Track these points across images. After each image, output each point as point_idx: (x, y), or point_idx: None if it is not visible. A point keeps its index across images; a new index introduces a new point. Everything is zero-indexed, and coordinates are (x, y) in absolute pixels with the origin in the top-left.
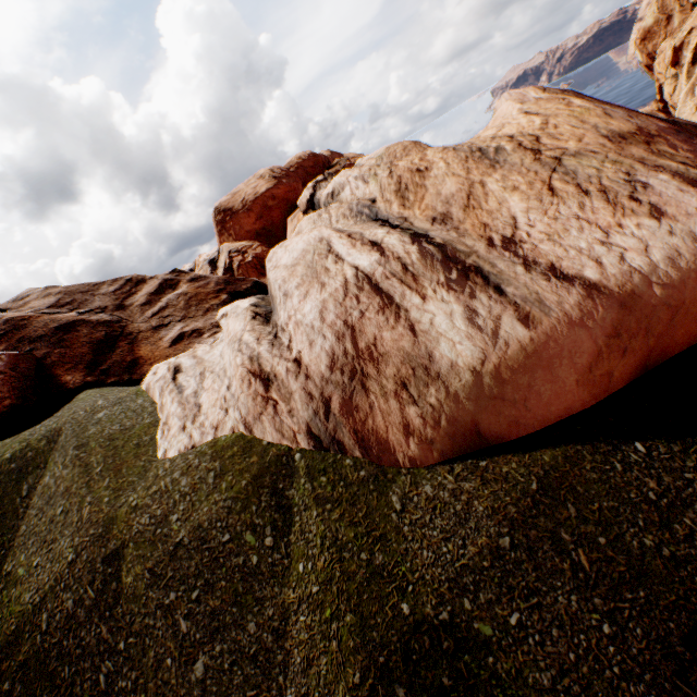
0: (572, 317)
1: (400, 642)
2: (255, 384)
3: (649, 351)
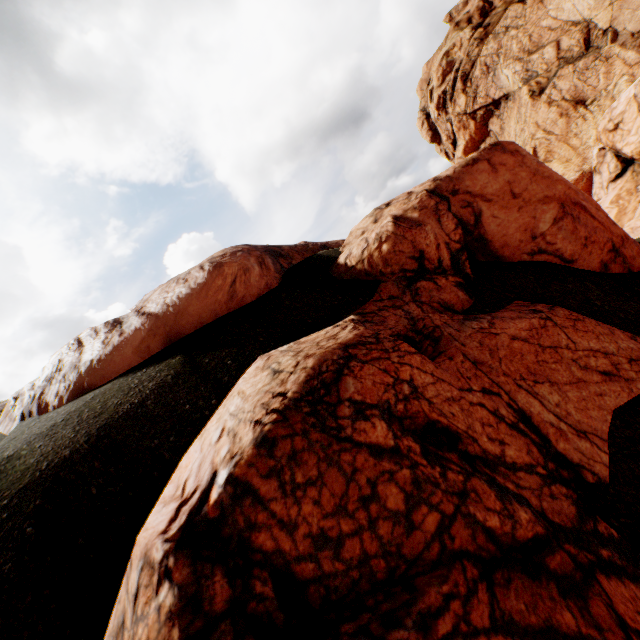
0: (138, 327)
1: None
2: (12, 402)
3: (168, 333)
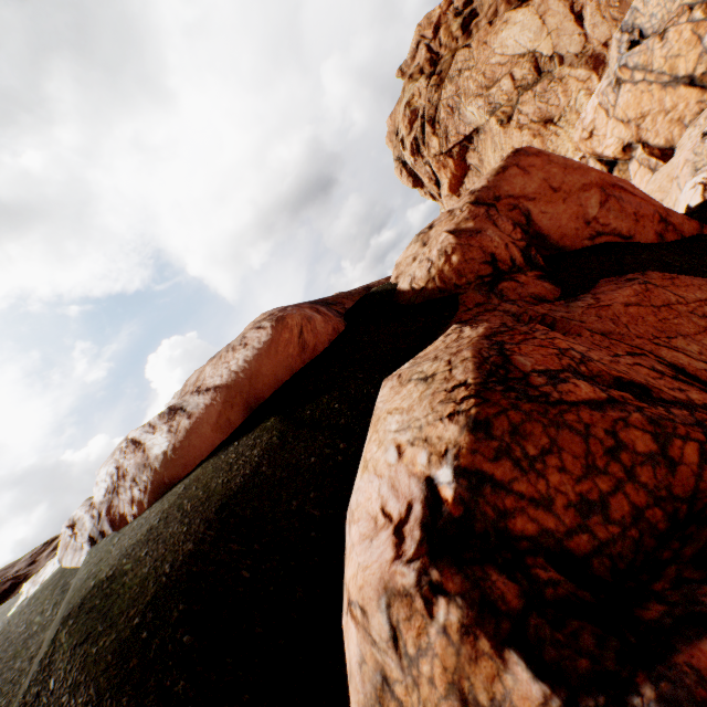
0: (208, 404)
1: (82, 599)
2: (68, 531)
3: (246, 400)
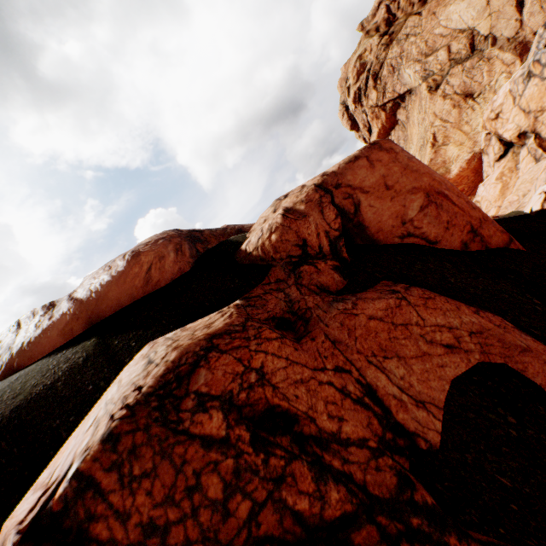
0: (65, 312)
1: None
2: None
3: (90, 316)
